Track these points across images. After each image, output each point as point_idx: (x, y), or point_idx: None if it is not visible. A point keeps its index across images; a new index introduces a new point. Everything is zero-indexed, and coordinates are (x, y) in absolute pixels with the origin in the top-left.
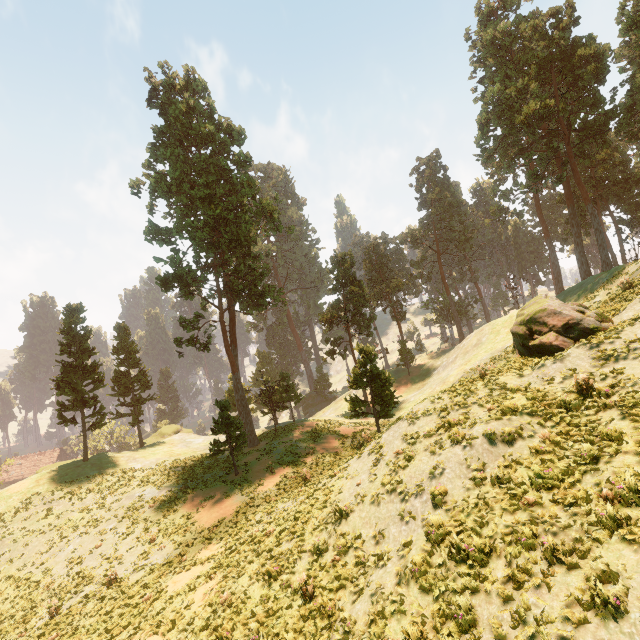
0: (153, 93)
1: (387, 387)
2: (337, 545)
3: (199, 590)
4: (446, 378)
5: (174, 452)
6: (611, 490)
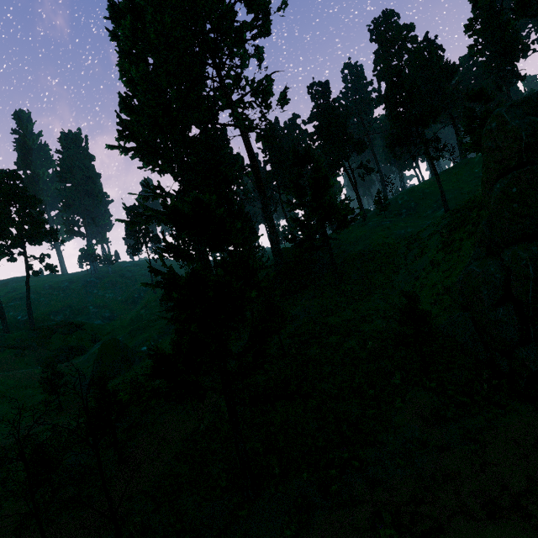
0: None
1: None
2: None
3: None
4: (471, 190)
5: None
6: None
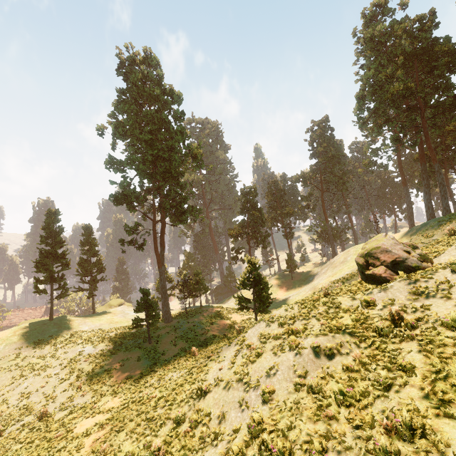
0: (121, 65)
1: (265, 290)
2: (191, 419)
3: (91, 437)
4: (316, 285)
5: (114, 320)
6: (391, 421)
